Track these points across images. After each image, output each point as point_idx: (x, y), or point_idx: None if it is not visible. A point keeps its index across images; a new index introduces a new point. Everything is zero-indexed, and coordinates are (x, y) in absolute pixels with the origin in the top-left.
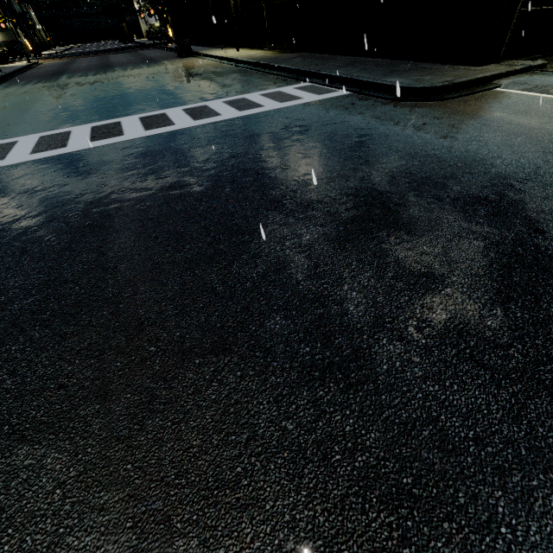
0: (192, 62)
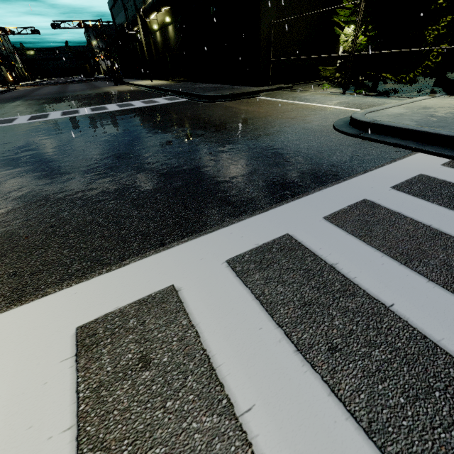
0: (120, 88)
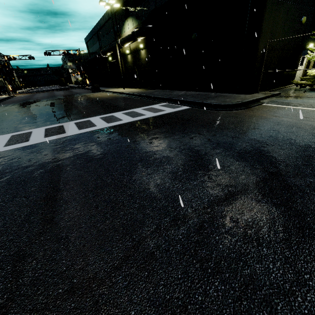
0: (100, 94)
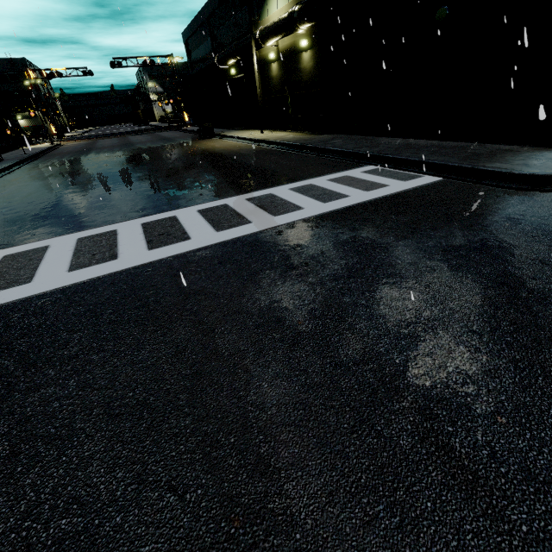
0: (218, 143)
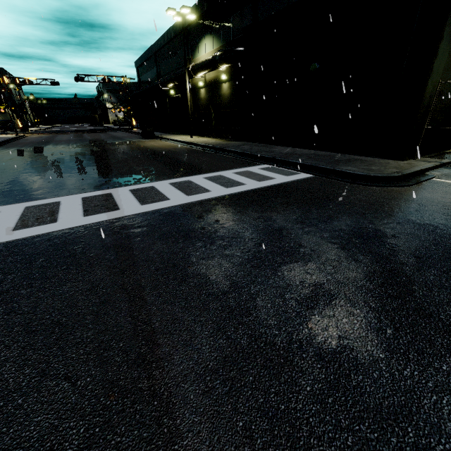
0: (156, 143)
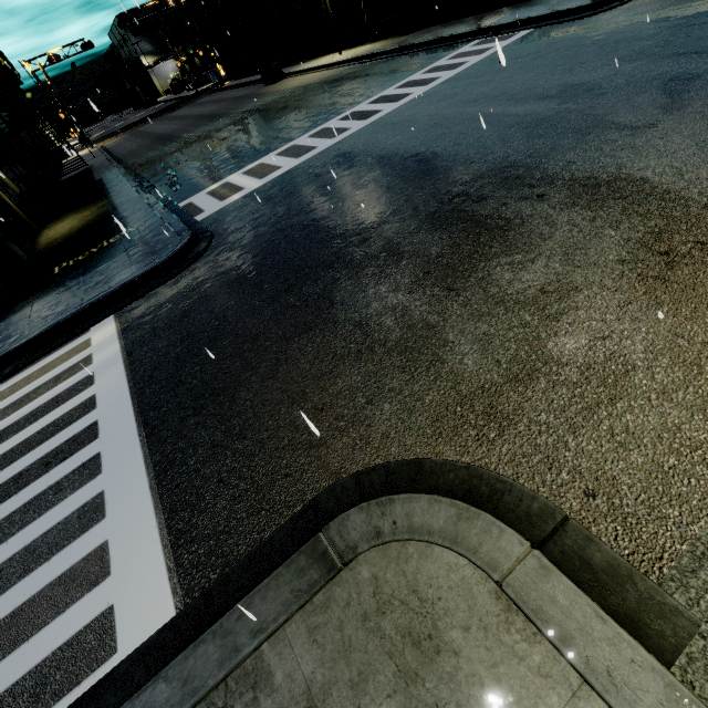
0: (300, 80)
